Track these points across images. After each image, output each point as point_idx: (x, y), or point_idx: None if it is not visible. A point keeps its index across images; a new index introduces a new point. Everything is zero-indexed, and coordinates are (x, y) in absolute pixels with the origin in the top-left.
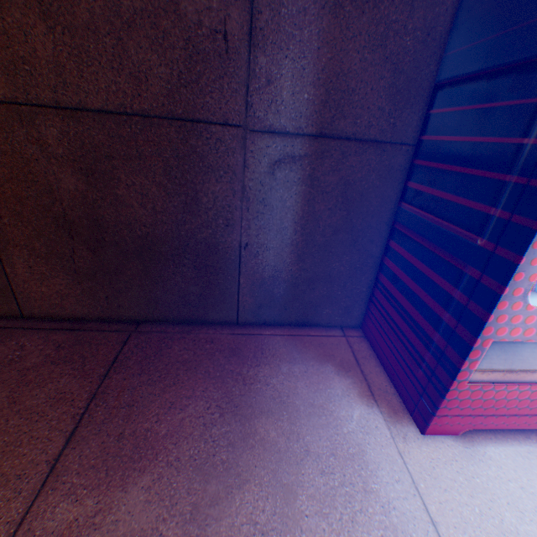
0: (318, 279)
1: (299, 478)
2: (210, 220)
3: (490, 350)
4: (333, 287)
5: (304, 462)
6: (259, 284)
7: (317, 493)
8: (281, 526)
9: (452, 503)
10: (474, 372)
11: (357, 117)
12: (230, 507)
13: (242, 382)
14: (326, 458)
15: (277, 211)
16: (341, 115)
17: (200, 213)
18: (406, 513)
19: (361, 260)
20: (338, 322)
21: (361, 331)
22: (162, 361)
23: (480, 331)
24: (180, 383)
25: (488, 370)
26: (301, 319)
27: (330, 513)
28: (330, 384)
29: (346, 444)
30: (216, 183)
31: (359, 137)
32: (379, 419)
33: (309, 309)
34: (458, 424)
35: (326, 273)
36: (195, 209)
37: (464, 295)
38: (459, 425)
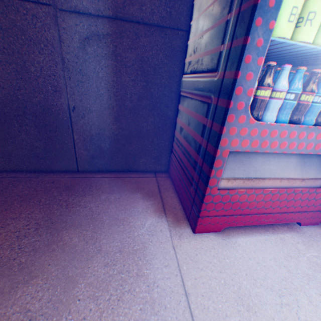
0: (133, 136)
1: (85, 271)
2: (40, 86)
3: (233, 163)
4: (145, 142)
5: (94, 259)
6: (90, 140)
7: (96, 281)
8: (51, 311)
9: (205, 278)
10: (222, 181)
11: (142, 5)
12: (9, 300)
13: (65, 206)
14: (114, 254)
15: (93, 81)
16: (130, 2)
17: (32, 80)
18: (166, 290)
19: (161, 121)
20: (152, 168)
21: (168, 174)
22: (4, 195)
23: (219, 143)
24: (11, 210)
25: (232, 178)
26: (126, 166)
27: (101, 296)
28: (135, 205)
29: (133, 243)
30: (40, 55)
31: (146, 21)
32: (165, 225)
33: (130, 159)
34: (218, 224)
35: (138, 131)
36: (27, 77)
37: (210, 120)
38: (219, 224)
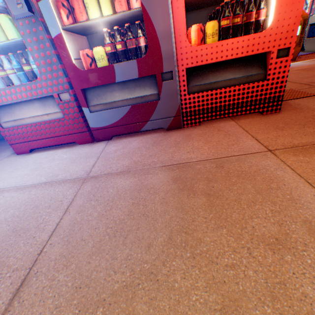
0: None
1: None
2: None
3: (5, 114)
4: None
5: None
6: None
7: None
8: None
9: None
10: (4, 124)
11: None
12: None
13: None
14: None
15: None
16: None
17: None
18: None
19: None
20: None
21: None
22: None
23: None
24: None
25: (8, 122)
26: None
27: None
28: (9, 149)
29: None
30: None
31: None
32: (10, 154)
33: None
34: (25, 148)
35: None
36: None
37: None
38: (26, 149)
